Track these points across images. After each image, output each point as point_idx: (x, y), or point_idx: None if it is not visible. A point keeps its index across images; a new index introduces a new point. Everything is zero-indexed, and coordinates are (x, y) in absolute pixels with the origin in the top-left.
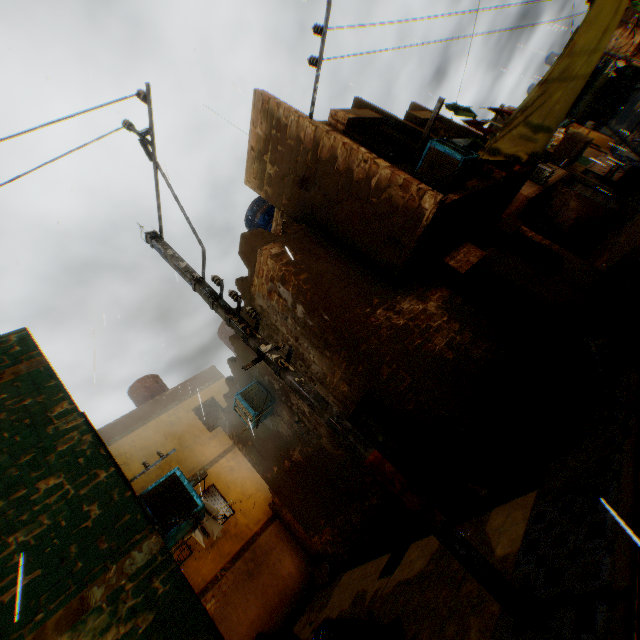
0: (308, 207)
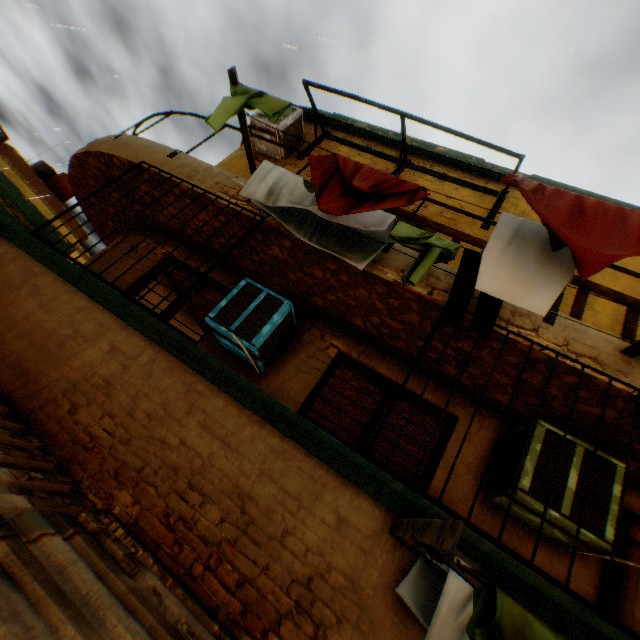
0: None
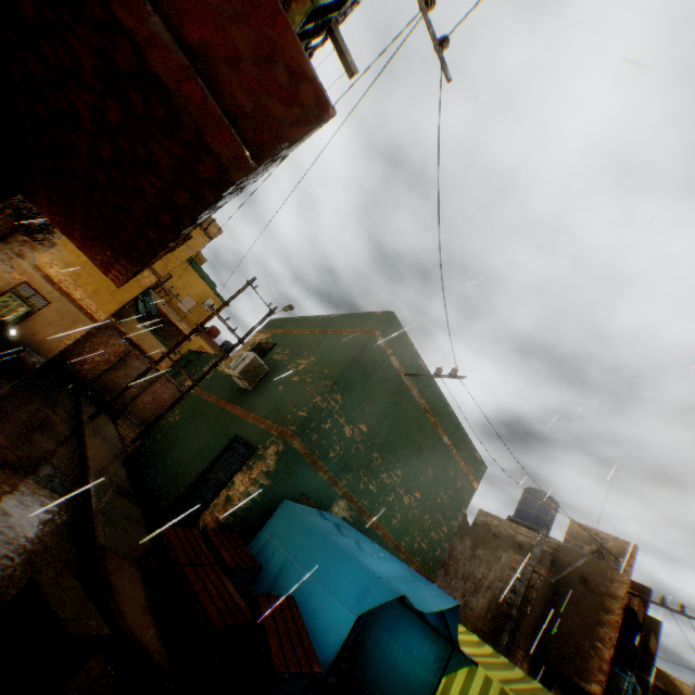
0: (567, 580)
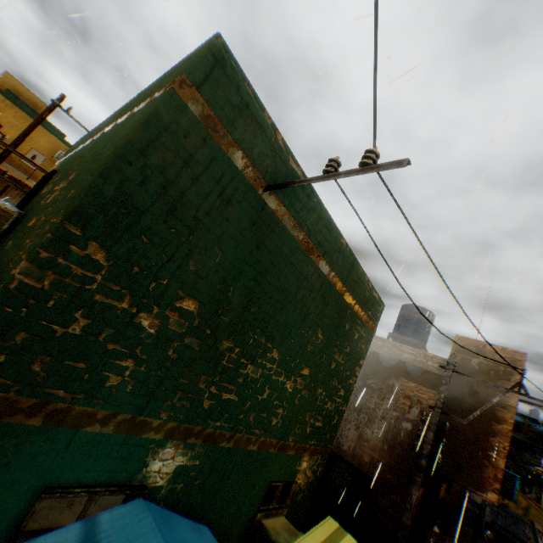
0: (456, 394)
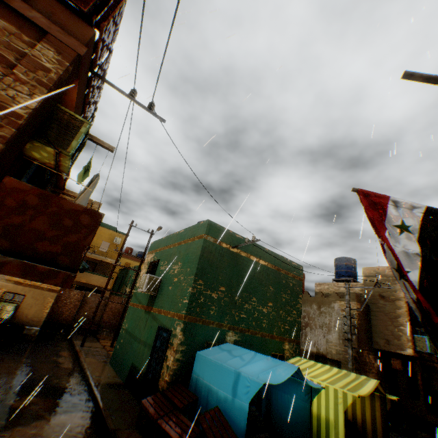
0: (373, 301)
